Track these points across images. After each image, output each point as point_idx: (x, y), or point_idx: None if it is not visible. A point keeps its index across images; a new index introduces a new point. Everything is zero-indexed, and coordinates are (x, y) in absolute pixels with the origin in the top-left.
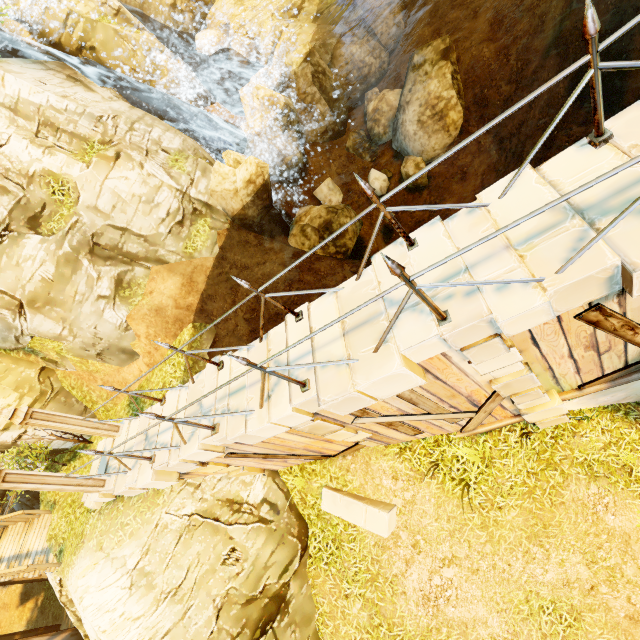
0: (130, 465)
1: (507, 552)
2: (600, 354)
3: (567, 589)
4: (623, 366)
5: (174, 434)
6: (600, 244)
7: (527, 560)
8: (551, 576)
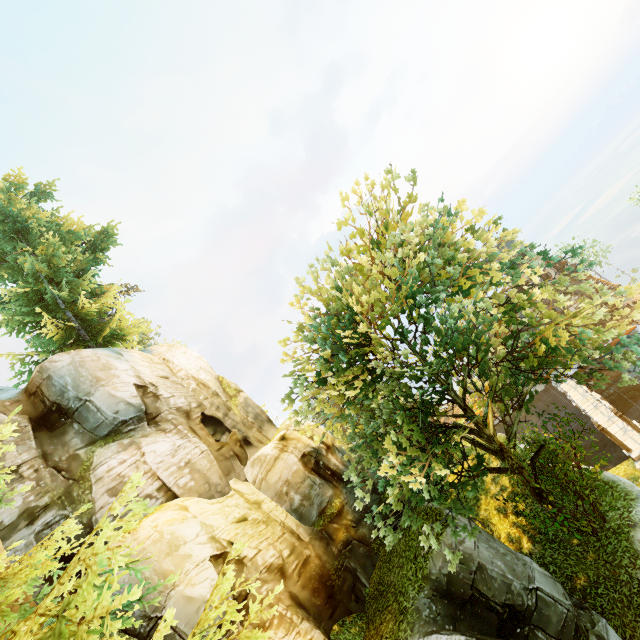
0: (635, 432)
1: None
2: None
3: None
4: None
5: (618, 423)
6: (579, 386)
7: None
8: None
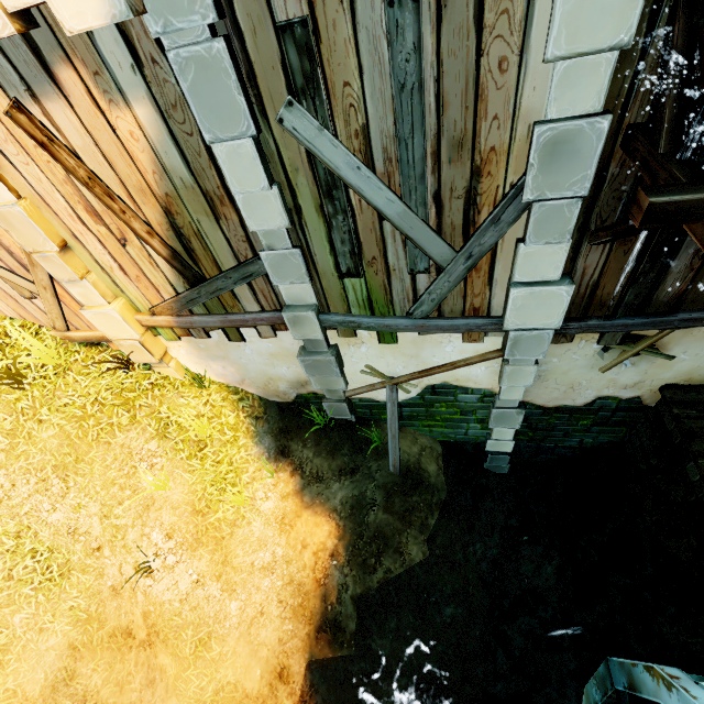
0: None
1: (21, 471)
2: (122, 243)
3: (71, 540)
4: (176, 294)
5: None
6: None
7: (39, 489)
8: (58, 518)
